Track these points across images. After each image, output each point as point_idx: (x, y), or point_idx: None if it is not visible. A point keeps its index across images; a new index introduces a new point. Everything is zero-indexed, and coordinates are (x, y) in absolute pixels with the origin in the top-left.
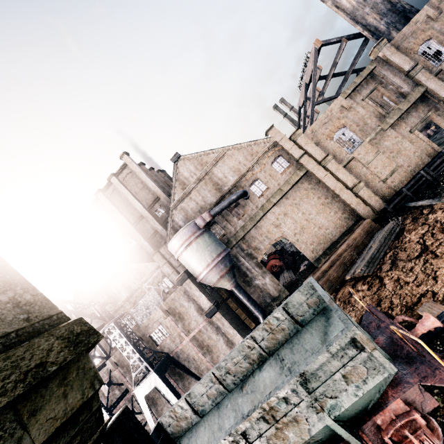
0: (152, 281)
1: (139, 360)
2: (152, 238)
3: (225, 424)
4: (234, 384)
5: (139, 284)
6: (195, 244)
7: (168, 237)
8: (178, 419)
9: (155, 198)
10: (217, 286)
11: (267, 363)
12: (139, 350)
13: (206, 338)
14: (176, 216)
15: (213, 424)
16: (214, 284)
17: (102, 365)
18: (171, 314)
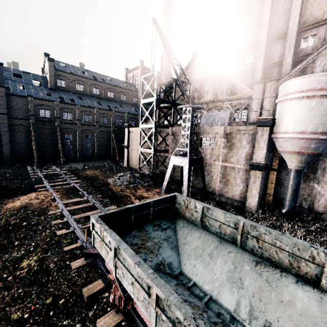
0: (234, 104)
1: (186, 144)
2: (269, 68)
3: (218, 260)
4: (251, 249)
5: (224, 98)
6: (316, 101)
7: (288, 76)
8: (187, 208)
9: (321, 18)
10: (283, 155)
11: (315, 292)
12: (191, 139)
13: (232, 175)
14: (323, 57)
15: (207, 244)
16: (283, 151)
17: (167, 127)
18: (227, 139)
